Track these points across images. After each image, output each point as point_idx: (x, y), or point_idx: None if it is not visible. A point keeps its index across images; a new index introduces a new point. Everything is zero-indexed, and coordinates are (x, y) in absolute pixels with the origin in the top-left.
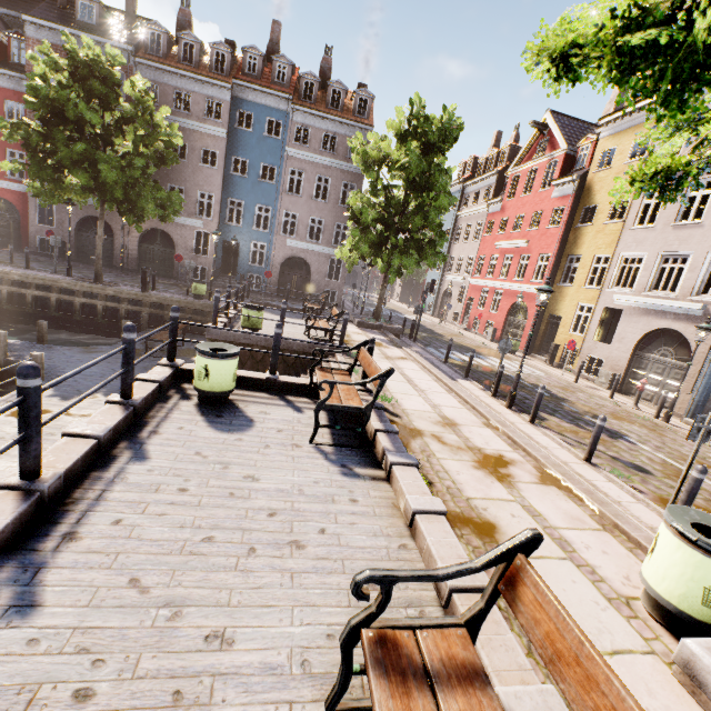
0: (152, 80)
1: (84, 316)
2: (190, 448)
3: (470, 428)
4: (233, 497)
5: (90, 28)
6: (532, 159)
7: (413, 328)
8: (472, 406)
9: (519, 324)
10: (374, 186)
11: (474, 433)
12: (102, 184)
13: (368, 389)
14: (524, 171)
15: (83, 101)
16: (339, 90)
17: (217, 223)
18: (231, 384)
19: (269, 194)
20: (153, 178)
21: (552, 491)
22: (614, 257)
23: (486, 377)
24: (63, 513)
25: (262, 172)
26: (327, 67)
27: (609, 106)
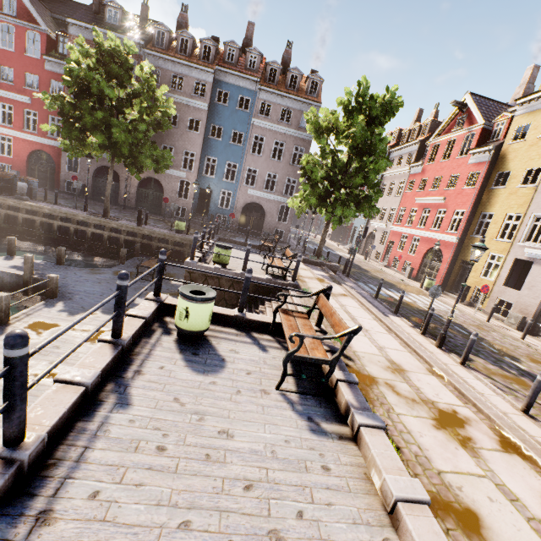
0: (156, 66)
1: (94, 242)
2: (169, 392)
3: (417, 375)
4: (209, 460)
5: (114, 28)
6: (451, 131)
7: (347, 265)
8: (413, 349)
9: (433, 266)
10: (324, 150)
11: (423, 382)
12: (114, 143)
13: (322, 330)
14: (444, 141)
15: (105, 80)
16: (296, 75)
17: (196, 175)
18: (207, 324)
19: (237, 154)
20: (152, 139)
21: (518, 463)
22: (526, 216)
23: (411, 313)
24: (42, 480)
25: (232, 137)
26: (287, 57)
27: (519, 89)
